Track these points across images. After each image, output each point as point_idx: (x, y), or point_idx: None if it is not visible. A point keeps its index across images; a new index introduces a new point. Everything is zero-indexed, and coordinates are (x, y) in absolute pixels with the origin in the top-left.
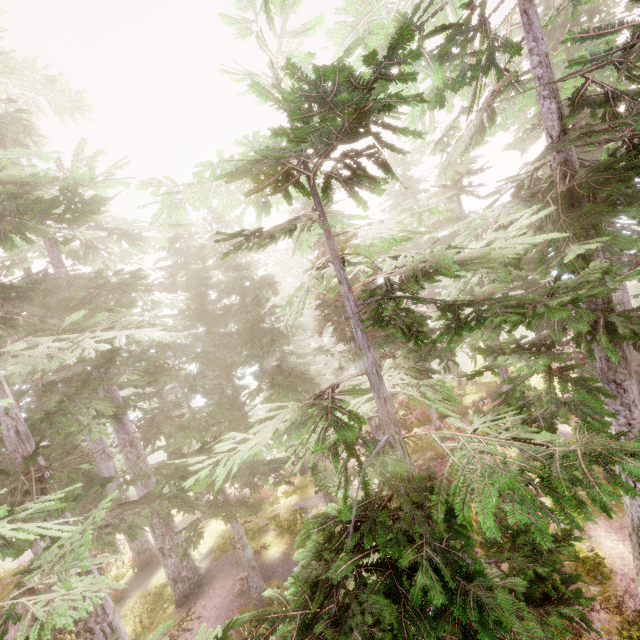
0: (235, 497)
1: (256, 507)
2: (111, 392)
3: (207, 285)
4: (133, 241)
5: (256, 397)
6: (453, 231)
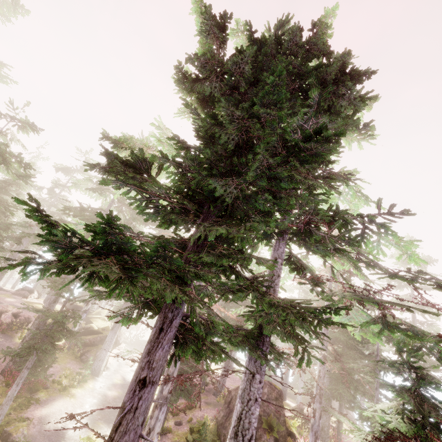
0: None
1: None
2: None
3: None
4: None
5: None
6: None
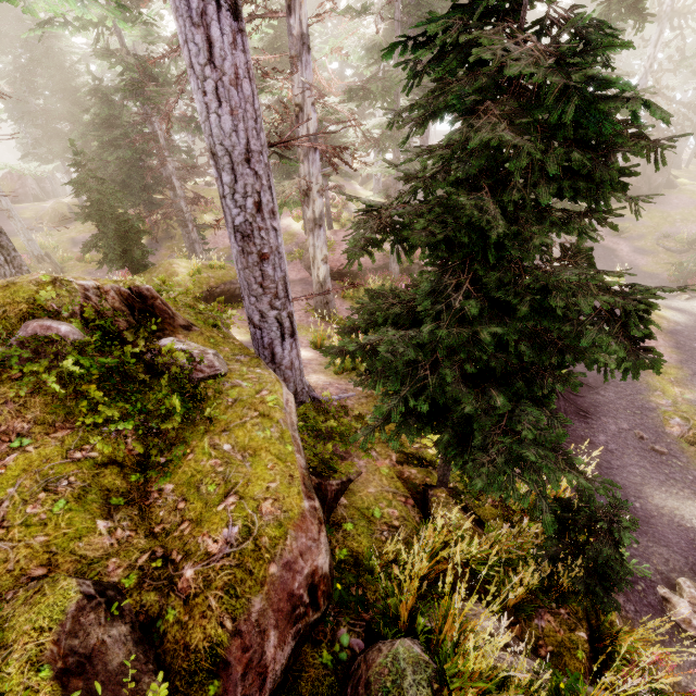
0: None
1: None
2: None
3: None
4: None
5: None
6: None
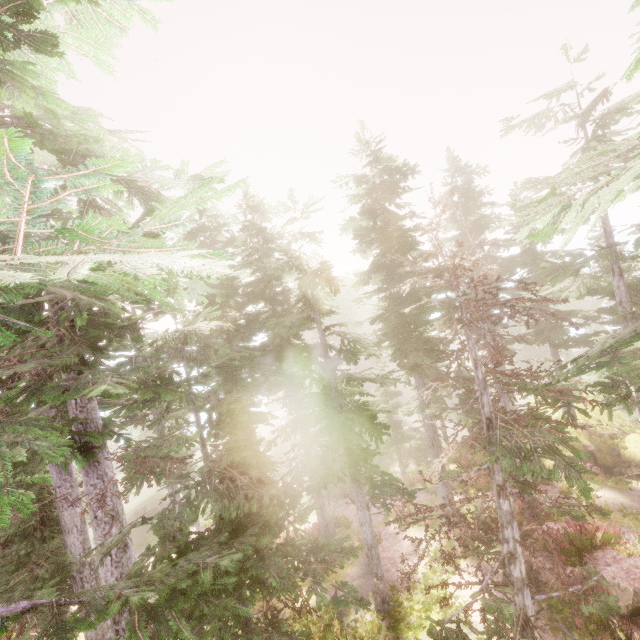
0: (264, 618)
1: (296, 637)
2: (86, 411)
3: (231, 287)
4: (150, 202)
5: (261, 428)
6: (526, 250)
